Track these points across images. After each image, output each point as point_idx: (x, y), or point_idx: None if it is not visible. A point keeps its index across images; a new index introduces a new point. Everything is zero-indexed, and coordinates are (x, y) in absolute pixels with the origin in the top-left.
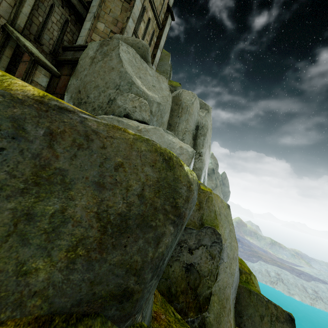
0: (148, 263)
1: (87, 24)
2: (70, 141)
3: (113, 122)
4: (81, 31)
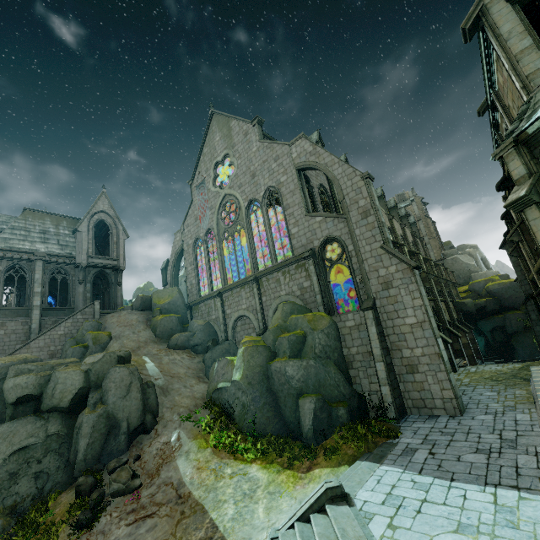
0: (509, 278)
1: (431, 253)
2: (503, 275)
3: (477, 275)
4: (431, 256)
